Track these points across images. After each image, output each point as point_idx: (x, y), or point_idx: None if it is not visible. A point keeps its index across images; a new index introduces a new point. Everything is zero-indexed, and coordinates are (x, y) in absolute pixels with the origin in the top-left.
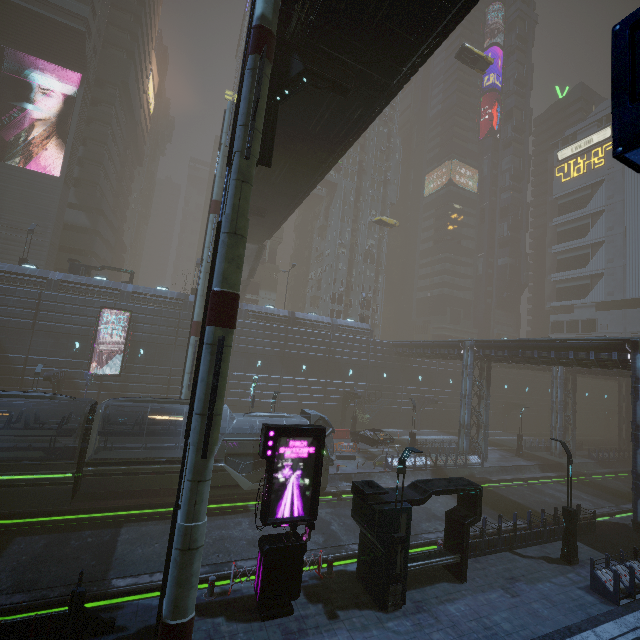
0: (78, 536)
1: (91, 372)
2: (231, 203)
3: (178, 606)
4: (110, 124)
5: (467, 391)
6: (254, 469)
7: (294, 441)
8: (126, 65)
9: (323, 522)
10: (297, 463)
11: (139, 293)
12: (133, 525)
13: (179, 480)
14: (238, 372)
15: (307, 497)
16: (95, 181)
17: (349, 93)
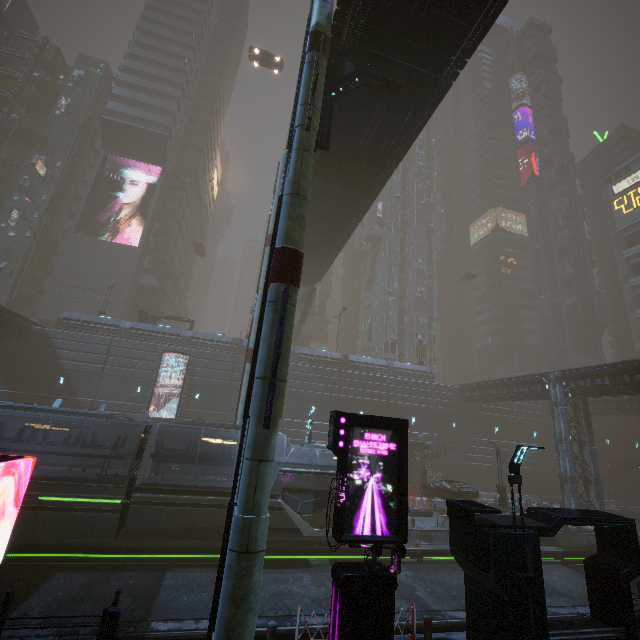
0: (119, 577)
1: (149, 416)
2: (293, 169)
3: (231, 636)
4: (181, 203)
5: (563, 433)
6: (315, 510)
7: (370, 433)
8: (197, 158)
9: (404, 586)
10: (375, 462)
11: (198, 338)
12: (179, 570)
13: (236, 468)
14: (291, 418)
15: (391, 510)
16: (166, 249)
17: (400, 90)
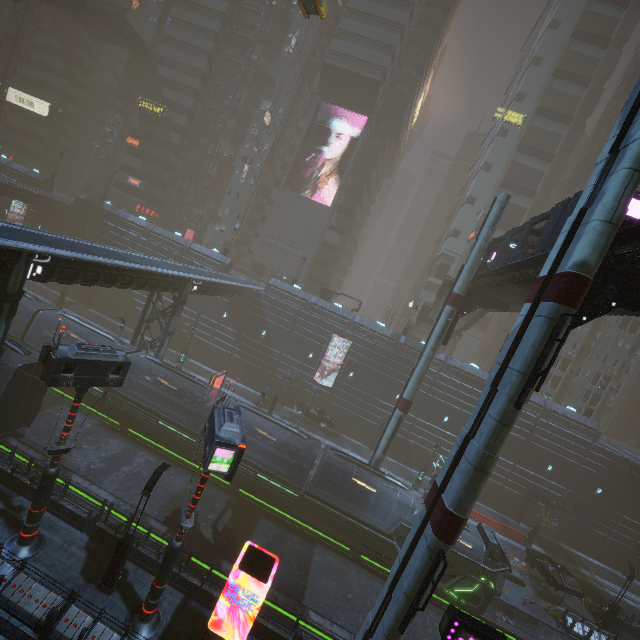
0: (291, 538)
1: (314, 378)
2: (486, 440)
3: None
4: (377, 157)
5: None
6: None
7: (474, 639)
8: (405, 100)
9: None
10: None
11: (362, 325)
12: (321, 548)
13: (376, 616)
14: (423, 419)
15: None
16: (353, 208)
17: None
